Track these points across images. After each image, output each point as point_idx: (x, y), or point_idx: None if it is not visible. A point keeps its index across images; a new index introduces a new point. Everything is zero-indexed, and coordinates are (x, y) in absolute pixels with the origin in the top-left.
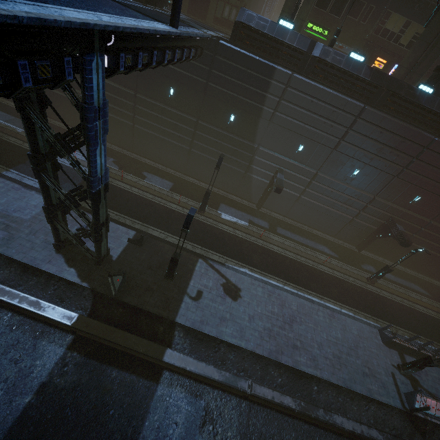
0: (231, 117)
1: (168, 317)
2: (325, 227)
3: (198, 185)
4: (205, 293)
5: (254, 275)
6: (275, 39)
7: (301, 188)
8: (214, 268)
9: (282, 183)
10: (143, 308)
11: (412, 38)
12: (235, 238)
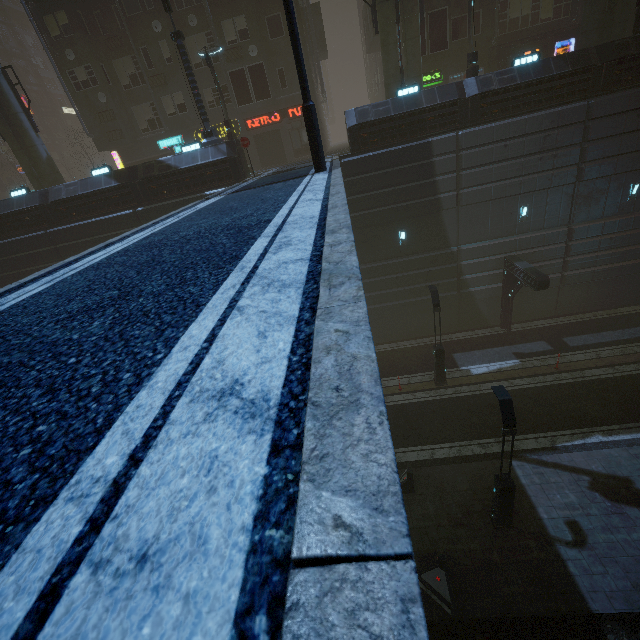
0: (400, 236)
1: (574, 612)
2: (633, 295)
3: (400, 348)
4: (582, 520)
5: (619, 439)
6: (409, 113)
7: (557, 263)
8: (548, 464)
9: (538, 271)
10: (516, 614)
11: (555, 4)
12: (524, 393)
